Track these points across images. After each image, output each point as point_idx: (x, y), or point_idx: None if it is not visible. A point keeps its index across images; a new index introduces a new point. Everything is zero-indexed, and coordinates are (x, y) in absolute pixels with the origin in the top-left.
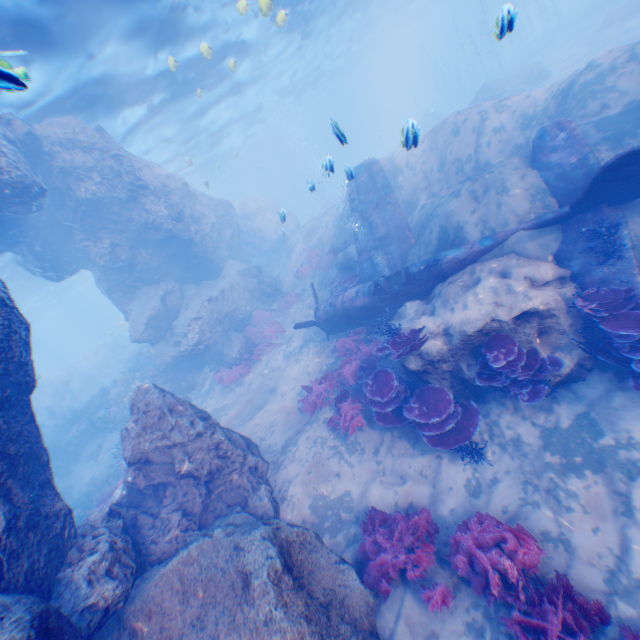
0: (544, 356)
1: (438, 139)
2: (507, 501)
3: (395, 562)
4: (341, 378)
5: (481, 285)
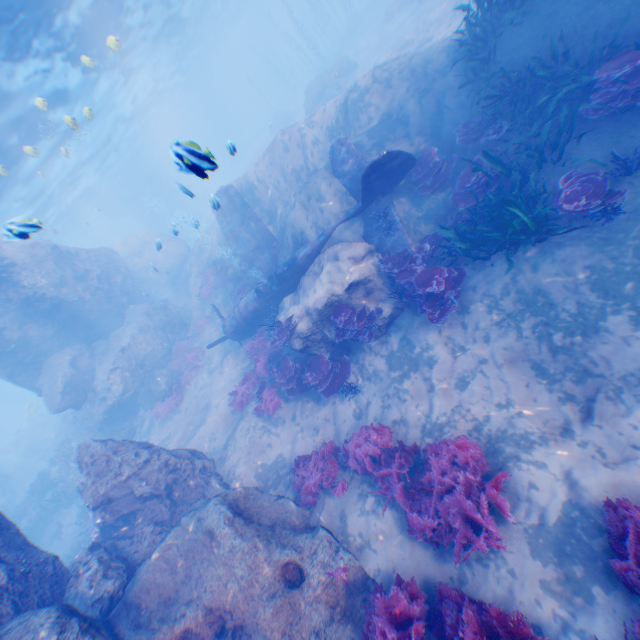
0: (373, 309)
1: (274, 155)
2: (375, 412)
3: (313, 480)
4: (257, 373)
5: (323, 272)
